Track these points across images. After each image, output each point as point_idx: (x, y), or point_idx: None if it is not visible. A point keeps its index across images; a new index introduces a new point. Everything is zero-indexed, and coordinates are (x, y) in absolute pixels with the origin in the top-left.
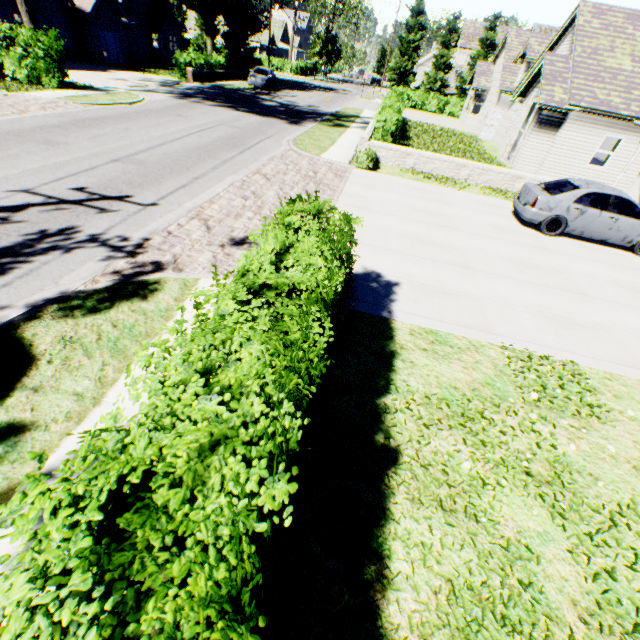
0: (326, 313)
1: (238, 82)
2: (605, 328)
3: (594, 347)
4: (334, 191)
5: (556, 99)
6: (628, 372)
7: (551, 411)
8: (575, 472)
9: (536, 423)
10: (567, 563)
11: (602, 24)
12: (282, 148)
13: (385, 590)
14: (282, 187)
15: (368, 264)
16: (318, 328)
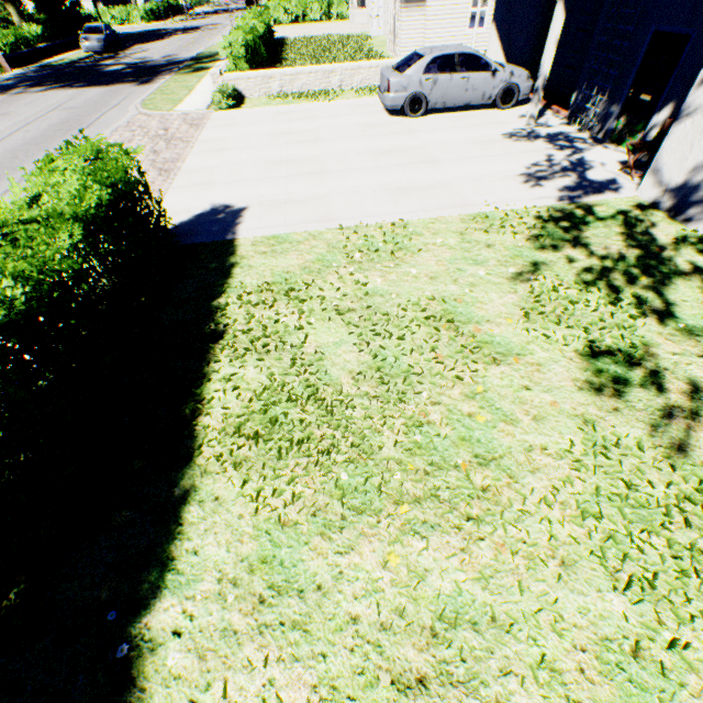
0: (79, 226)
1: (72, 53)
2: (444, 184)
3: (428, 202)
4: (188, 143)
5: None
6: (452, 212)
7: (372, 262)
8: (379, 297)
9: (355, 275)
10: (353, 353)
11: None
12: (129, 115)
13: (203, 412)
14: None
15: (218, 200)
16: (65, 237)
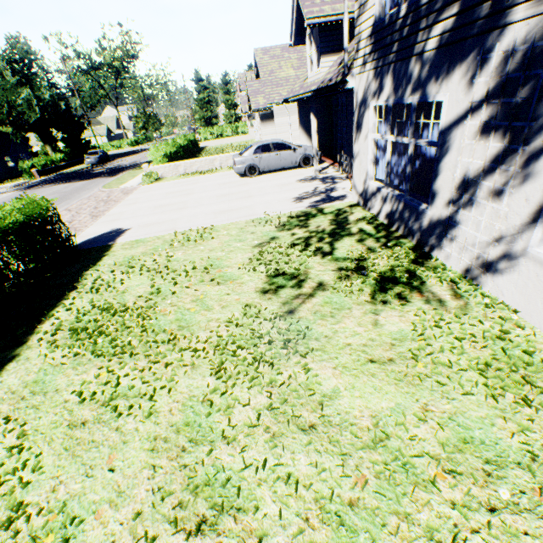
0: None
1: (80, 166)
2: (248, 206)
3: (233, 216)
4: (118, 202)
5: (261, 104)
6: (243, 219)
7: (183, 246)
8: (176, 262)
9: (170, 253)
10: (145, 288)
11: (270, 57)
12: (93, 192)
13: (46, 322)
14: (78, 211)
15: (116, 227)
16: None
